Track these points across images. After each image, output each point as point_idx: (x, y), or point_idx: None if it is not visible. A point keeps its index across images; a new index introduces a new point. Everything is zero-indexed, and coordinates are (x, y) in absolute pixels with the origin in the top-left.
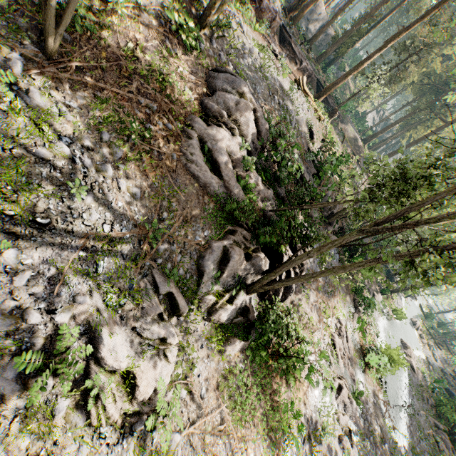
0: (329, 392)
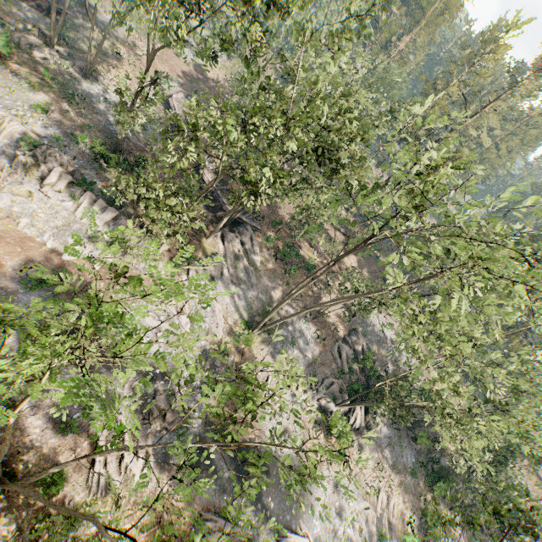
0: (359, 500)
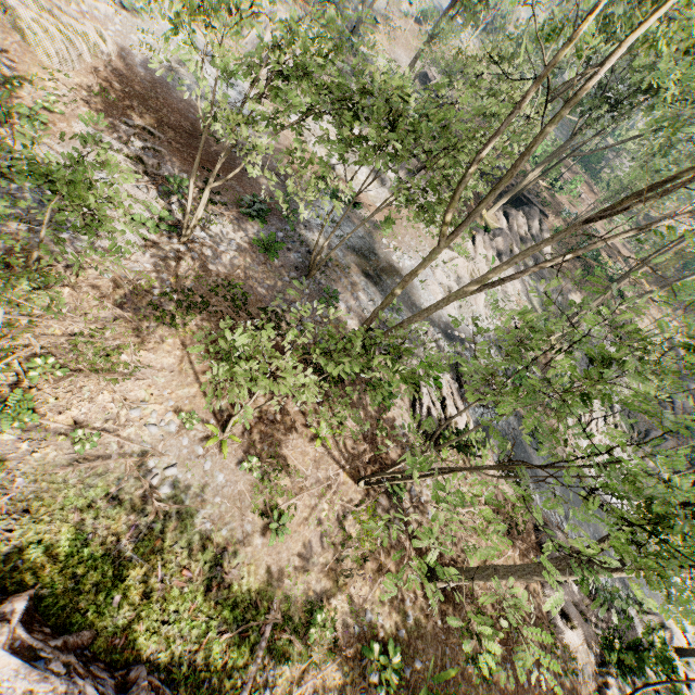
0: None
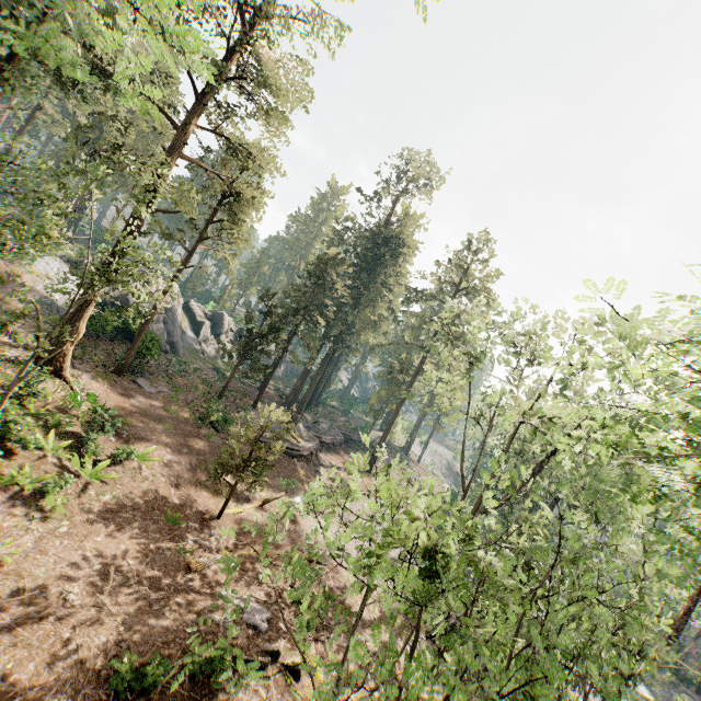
0: None
